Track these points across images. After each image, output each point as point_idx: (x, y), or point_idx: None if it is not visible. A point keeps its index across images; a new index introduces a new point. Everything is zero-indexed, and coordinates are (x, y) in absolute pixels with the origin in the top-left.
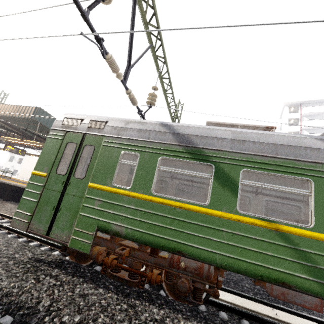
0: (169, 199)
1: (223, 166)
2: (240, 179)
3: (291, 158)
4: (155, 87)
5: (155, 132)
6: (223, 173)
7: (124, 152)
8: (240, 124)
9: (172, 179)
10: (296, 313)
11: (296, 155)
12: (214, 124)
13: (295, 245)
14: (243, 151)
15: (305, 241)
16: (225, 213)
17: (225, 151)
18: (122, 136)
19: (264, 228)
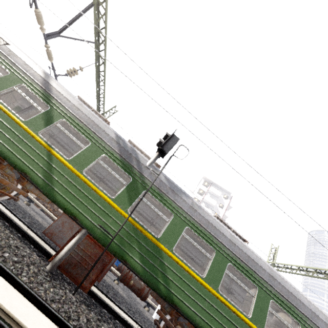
0: (2, 105)
1: (55, 111)
2: (56, 122)
3: (92, 130)
4: (81, 68)
5: (35, 72)
6: (51, 114)
7: (1, 65)
8: (94, 109)
9: (50, 138)
10: (48, 244)
11: (96, 131)
12: (82, 100)
13: (51, 162)
14: (74, 113)
15: (58, 163)
16: (29, 130)
17: (64, 106)
18: (10, 58)
19: (44, 147)
